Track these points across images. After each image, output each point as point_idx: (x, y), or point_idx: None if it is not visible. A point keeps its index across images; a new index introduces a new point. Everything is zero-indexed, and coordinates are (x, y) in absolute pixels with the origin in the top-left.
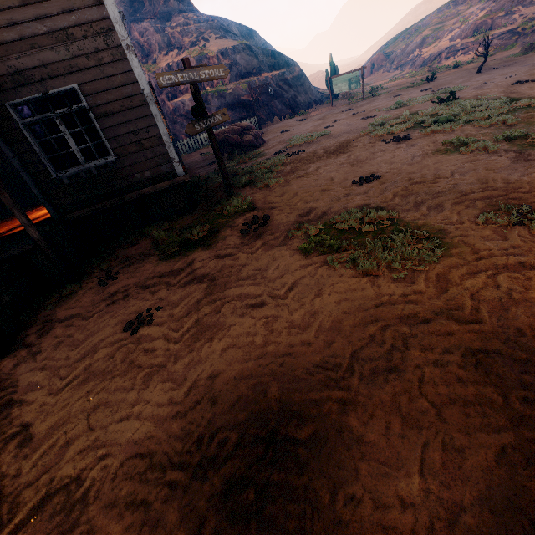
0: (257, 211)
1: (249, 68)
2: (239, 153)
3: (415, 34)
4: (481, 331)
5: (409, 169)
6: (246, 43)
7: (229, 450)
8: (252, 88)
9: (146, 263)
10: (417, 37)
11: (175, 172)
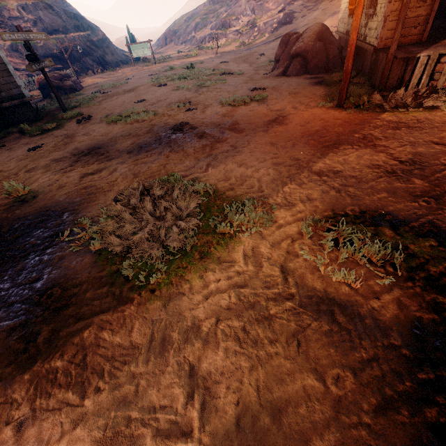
0: (85, 116)
1: (55, 25)
2: (63, 94)
3: (191, 19)
4: (154, 126)
5: (159, 97)
6: (46, 1)
7: (85, 151)
8: (63, 44)
9: (22, 139)
10: (193, 22)
11: (23, 94)
